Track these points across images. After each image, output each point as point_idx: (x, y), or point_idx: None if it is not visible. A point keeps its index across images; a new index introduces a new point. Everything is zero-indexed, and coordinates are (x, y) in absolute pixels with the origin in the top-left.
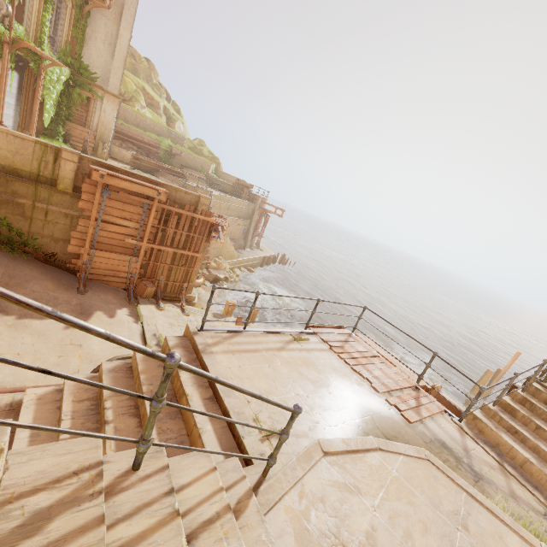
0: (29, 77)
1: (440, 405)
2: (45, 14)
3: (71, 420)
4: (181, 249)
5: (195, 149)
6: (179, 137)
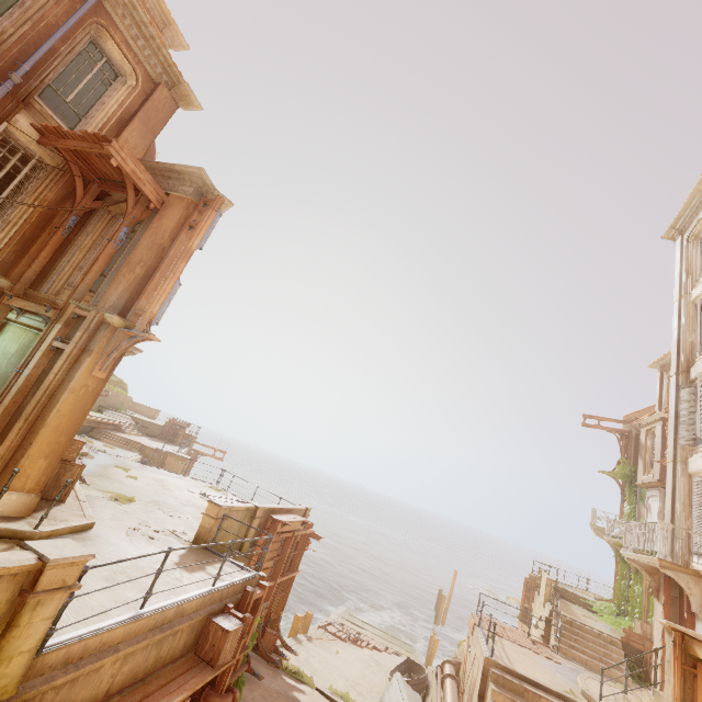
0: None
1: (546, 647)
2: None
3: None
4: (290, 573)
5: None
6: None
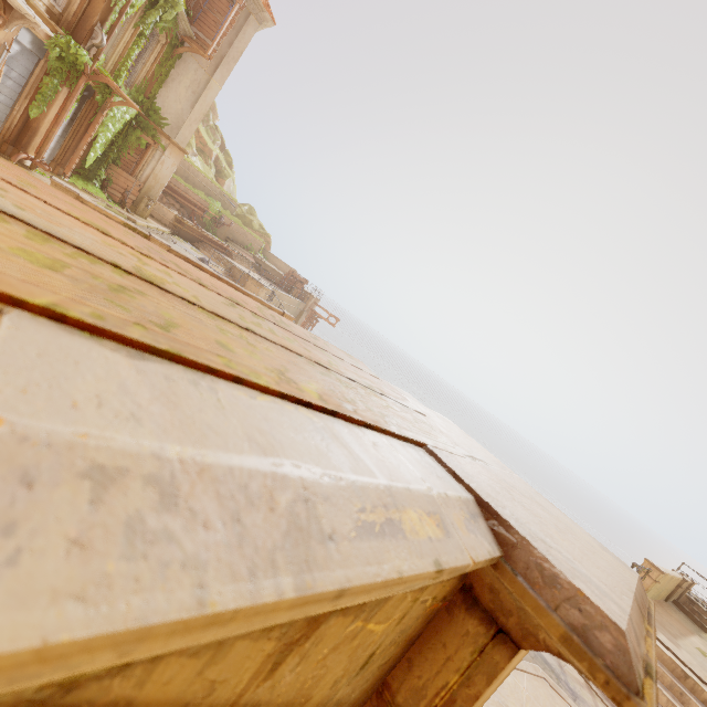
0: (89, 108)
1: None
2: (135, 48)
3: None
4: None
5: (244, 218)
6: (231, 202)
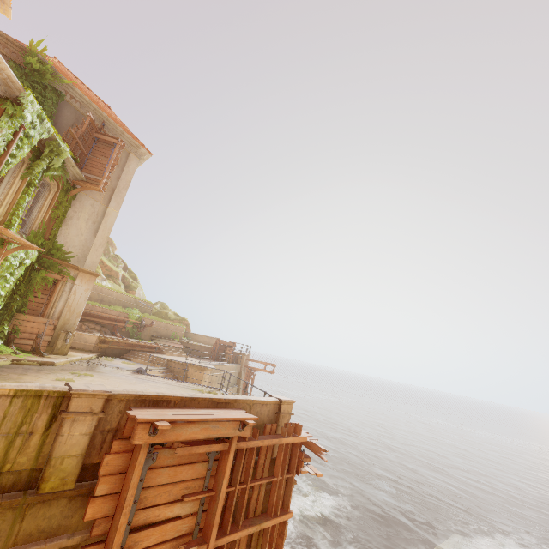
0: None
1: None
2: (24, 196)
3: None
4: (264, 519)
5: (160, 314)
6: (147, 304)
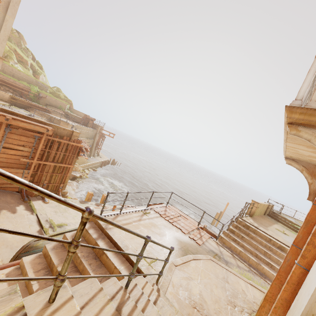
0: None
1: (208, 234)
2: None
3: (38, 283)
4: (60, 163)
5: (54, 94)
6: (44, 85)
